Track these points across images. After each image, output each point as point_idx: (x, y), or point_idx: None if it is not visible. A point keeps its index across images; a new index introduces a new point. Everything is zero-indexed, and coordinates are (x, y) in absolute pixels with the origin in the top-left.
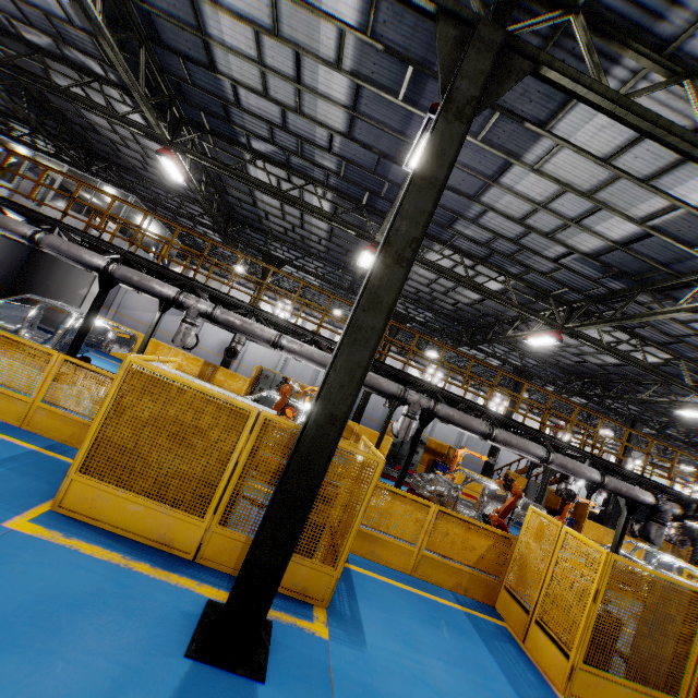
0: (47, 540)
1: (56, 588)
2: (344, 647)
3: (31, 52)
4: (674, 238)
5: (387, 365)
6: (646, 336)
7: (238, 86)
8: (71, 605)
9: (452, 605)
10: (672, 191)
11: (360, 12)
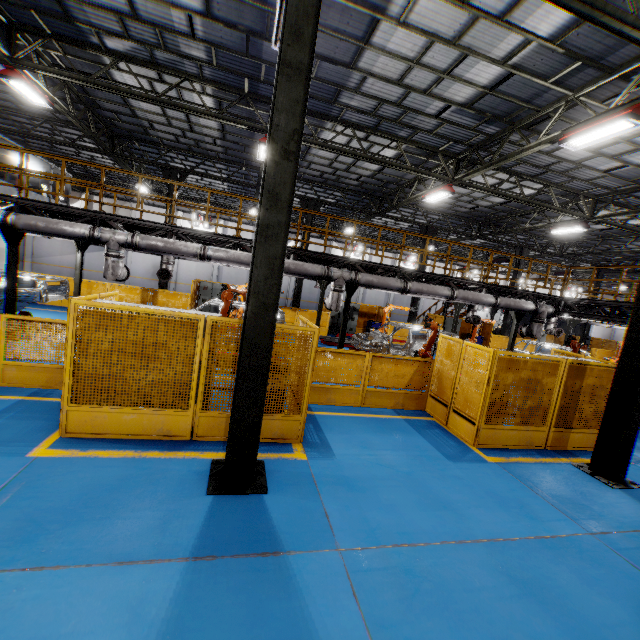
0: (69, 457)
1: (92, 483)
2: (319, 461)
3: None
4: (532, 73)
5: (308, 251)
6: (522, 172)
7: None
8: (110, 490)
9: (394, 417)
10: (525, 25)
11: None
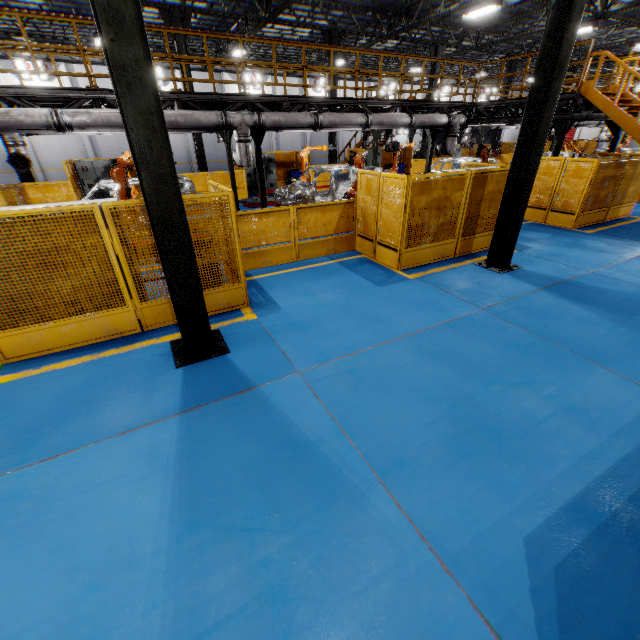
0: (25, 378)
1: (64, 390)
2: (268, 316)
3: None
4: None
5: (194, 94)
6: None
7: None
8: (84, 390)
9: (328, 263)
10: None
11: None
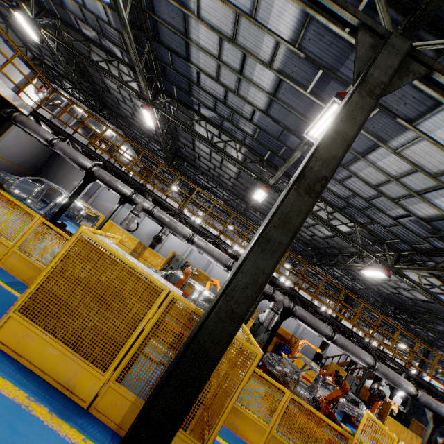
0: None
1: None
2: None
3: (83, 39)
4: None
5: None
6: None
7: (201, 72)
8: None
9: None
10: None
11: (294, 30)
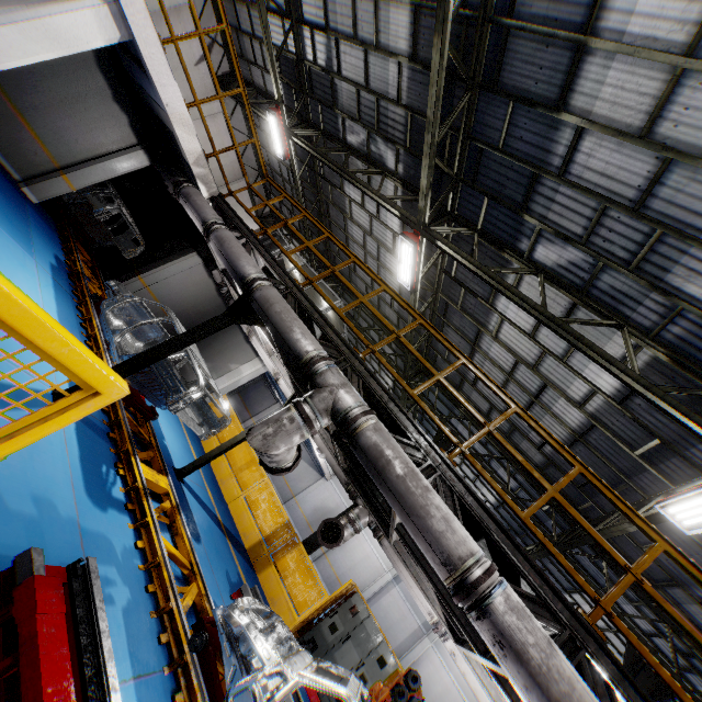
0: None
1: None
2: None
3: (342, 149)
4: None
5: None
6: None
7: (586, 134)
8: None
9: None
10: None
11: None
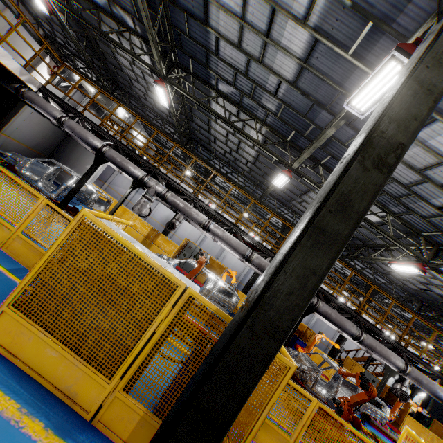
0: None
1: None
2: None
3: (92, 9)
4: None
5: None
6: None
7: (220, 39)
8: None
9: None
10: None
11: None
